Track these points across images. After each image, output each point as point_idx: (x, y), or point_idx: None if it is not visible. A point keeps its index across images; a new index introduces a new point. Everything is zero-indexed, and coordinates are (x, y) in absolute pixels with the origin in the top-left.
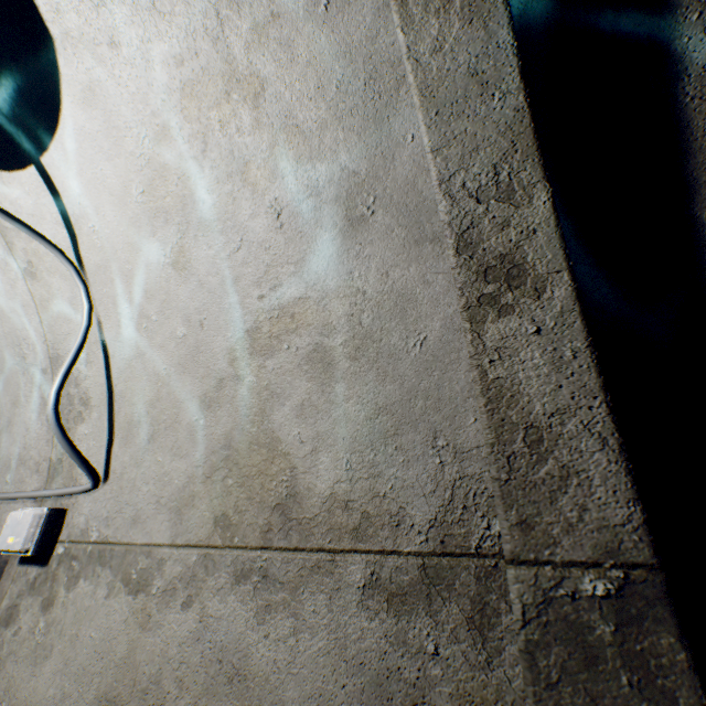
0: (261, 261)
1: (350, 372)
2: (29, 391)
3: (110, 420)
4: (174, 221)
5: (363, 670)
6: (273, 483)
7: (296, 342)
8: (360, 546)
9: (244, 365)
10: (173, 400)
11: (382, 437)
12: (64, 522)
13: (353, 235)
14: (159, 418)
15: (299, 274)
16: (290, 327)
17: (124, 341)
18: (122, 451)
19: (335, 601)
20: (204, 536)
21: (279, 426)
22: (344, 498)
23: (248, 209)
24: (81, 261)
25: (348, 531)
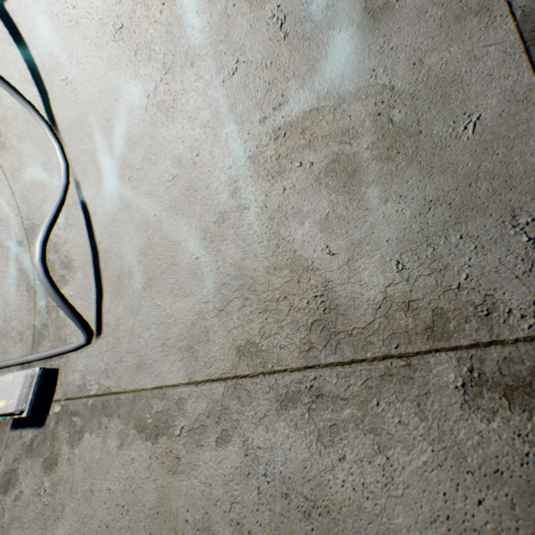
0: (262, 81)
1: (383, 173)
2: (4, 266)
3: (97, 277)
4: (158, 55)
5: (501, 479)
6: (304, 302)
7: (309, 157)
8: (441, 344)
9: (248, 193)
10: (167, 244)
11: (439, 230)
12: (57, 382)
13: (374, 28)
14: (152, 265)
15: (308, 85)
16: (301, 143)
17: (105, 197)
18: (114, 304)
19: (427, 408)
20: (228, 368)
21: (300, 244)
22: (403, 299)
23: (245, 24)
24: (53, 121)
25: (418, 332)
